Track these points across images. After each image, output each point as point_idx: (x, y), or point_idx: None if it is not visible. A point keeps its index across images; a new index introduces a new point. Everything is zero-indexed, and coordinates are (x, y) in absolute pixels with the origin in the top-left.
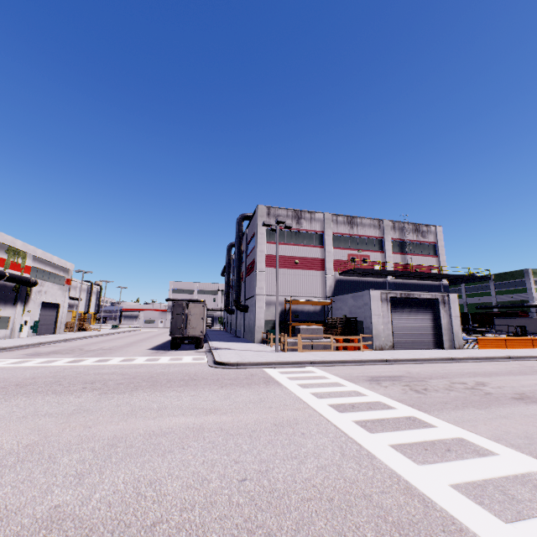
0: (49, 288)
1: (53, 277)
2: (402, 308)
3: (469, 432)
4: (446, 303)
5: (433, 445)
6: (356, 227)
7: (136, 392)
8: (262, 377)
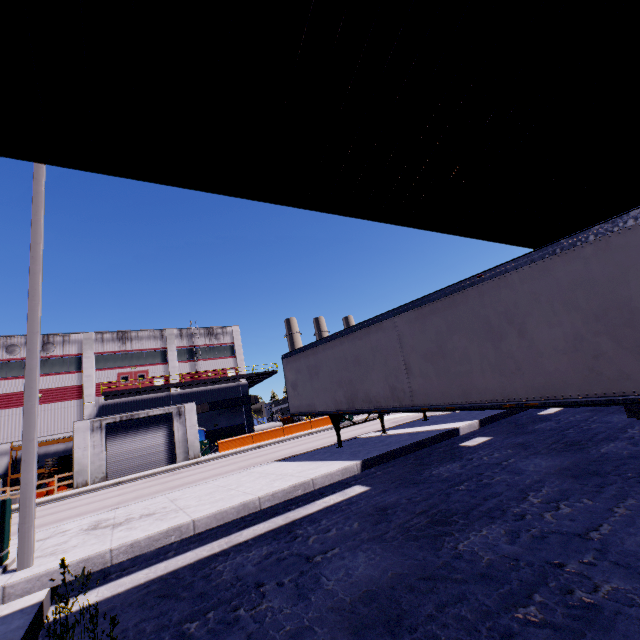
0: None
1: None
2: (126, 431)
3: None
4: (183, 414)
5: None
6: (130, 342)
7: None
8: None
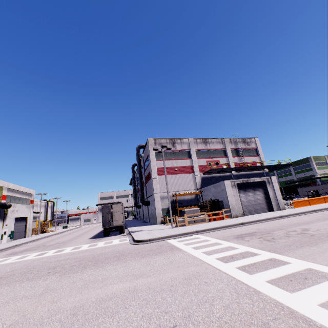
0: (19, 207)
1: (21, 200)
2: (244, 189)
3: (313, 263)
4: (270, 182)
5: (294, 276)
6: (208, 144)
7: (85, 270)
8: (167, 246)
